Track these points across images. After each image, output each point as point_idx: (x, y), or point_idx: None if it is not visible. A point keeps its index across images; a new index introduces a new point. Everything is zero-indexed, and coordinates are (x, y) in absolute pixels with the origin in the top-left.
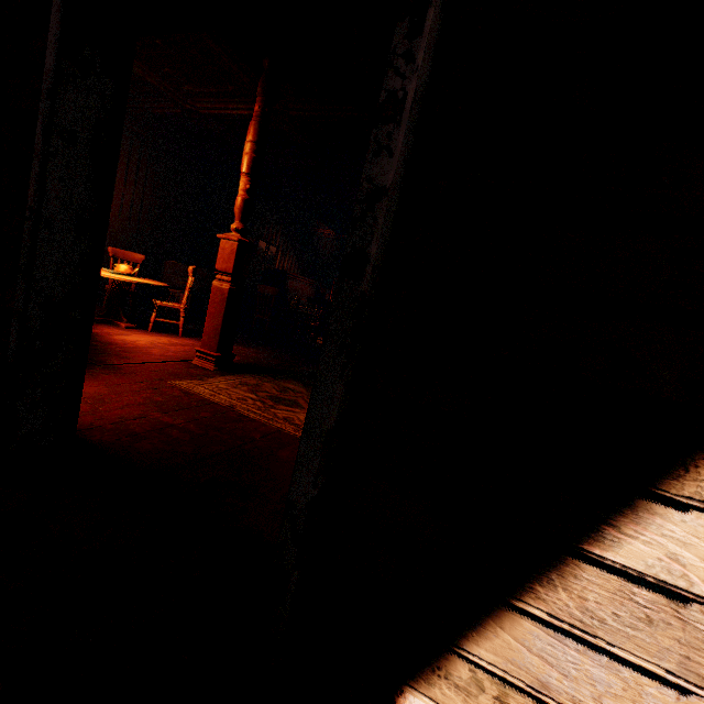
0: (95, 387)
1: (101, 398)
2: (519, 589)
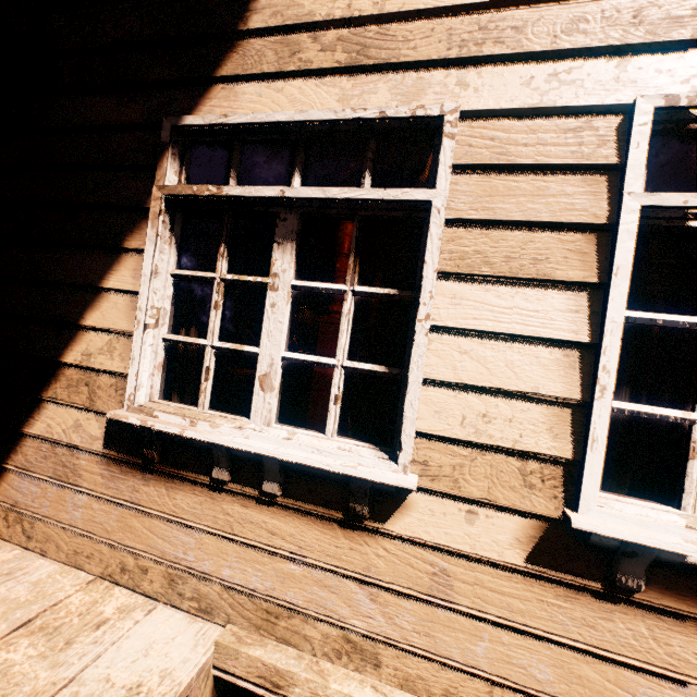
0: None
1: None
2: (7, 458)
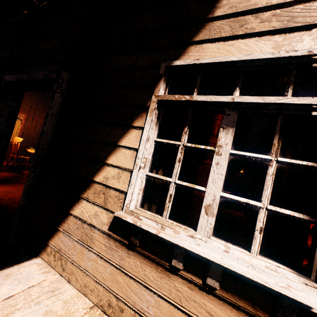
0: (12, 189)
1: (11, 192)
2: (60, 224)
